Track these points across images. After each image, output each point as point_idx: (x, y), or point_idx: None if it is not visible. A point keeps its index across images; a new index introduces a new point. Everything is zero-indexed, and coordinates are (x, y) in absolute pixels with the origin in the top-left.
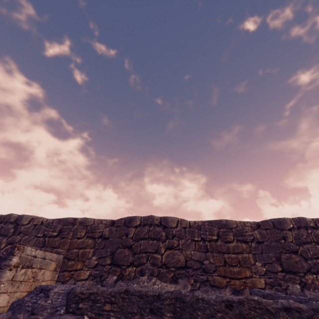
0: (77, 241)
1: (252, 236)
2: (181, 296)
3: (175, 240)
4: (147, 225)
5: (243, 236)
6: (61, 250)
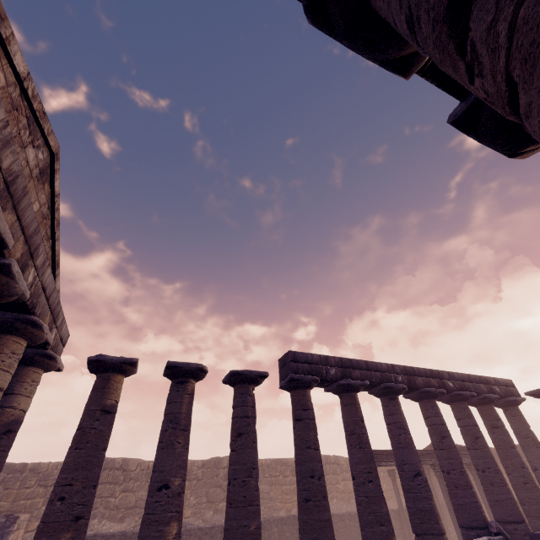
0: (25, 492)
1: (196, 475)
2: (126, 533)
3: (131, 483)
4: (108, 469)
5: (189, 475)
6: (4, 503)
